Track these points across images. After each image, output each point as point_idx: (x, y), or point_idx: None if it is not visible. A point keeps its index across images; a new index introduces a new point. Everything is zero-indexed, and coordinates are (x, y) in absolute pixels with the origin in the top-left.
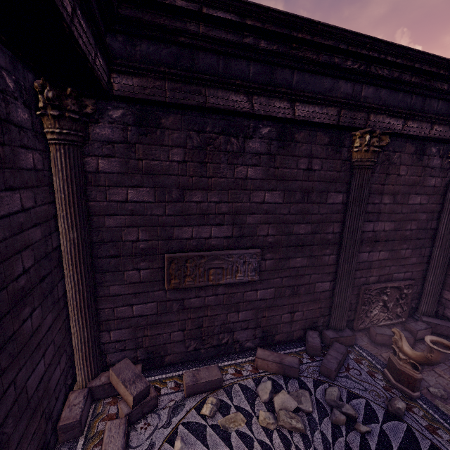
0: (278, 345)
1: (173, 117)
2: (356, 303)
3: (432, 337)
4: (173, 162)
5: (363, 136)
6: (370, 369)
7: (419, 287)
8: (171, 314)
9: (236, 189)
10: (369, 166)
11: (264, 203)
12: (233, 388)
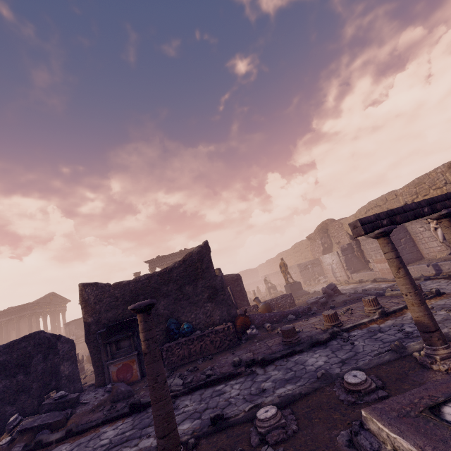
0: None
1: None
2: None
3: None
4: None
5: None
6: None
7: None
8: None
9: None
10: None
11: None
12: None
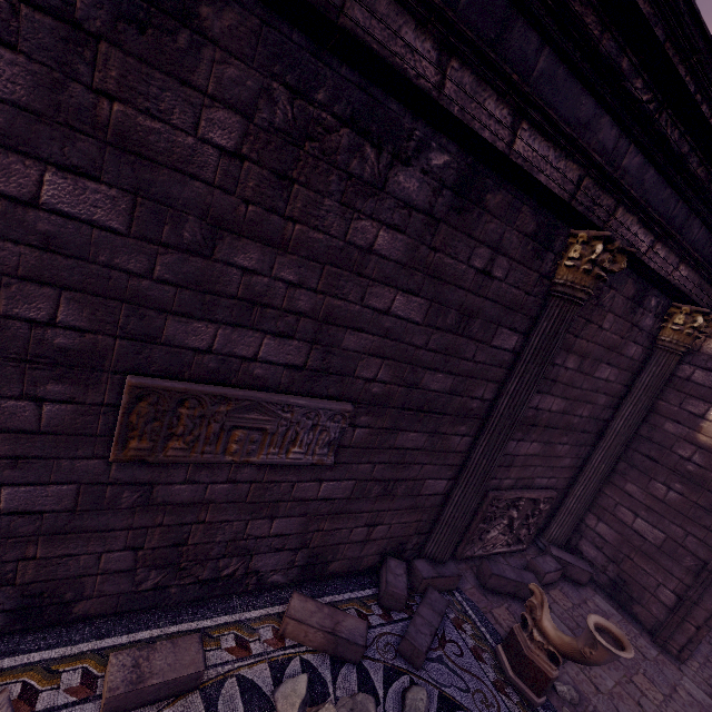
0: (331, 580)
1: (237, 16)
2: (472, 517)
3: (596, 619)
4: (206, 143)
5: (590, 242)
6: (476, 643)
7: (557, 501)
8: (112, 514)
9: (342, 267)
10: (580, 301)
11: (388, 315)
12: (223, 689)
